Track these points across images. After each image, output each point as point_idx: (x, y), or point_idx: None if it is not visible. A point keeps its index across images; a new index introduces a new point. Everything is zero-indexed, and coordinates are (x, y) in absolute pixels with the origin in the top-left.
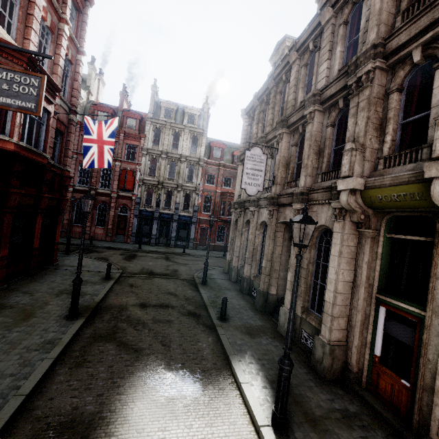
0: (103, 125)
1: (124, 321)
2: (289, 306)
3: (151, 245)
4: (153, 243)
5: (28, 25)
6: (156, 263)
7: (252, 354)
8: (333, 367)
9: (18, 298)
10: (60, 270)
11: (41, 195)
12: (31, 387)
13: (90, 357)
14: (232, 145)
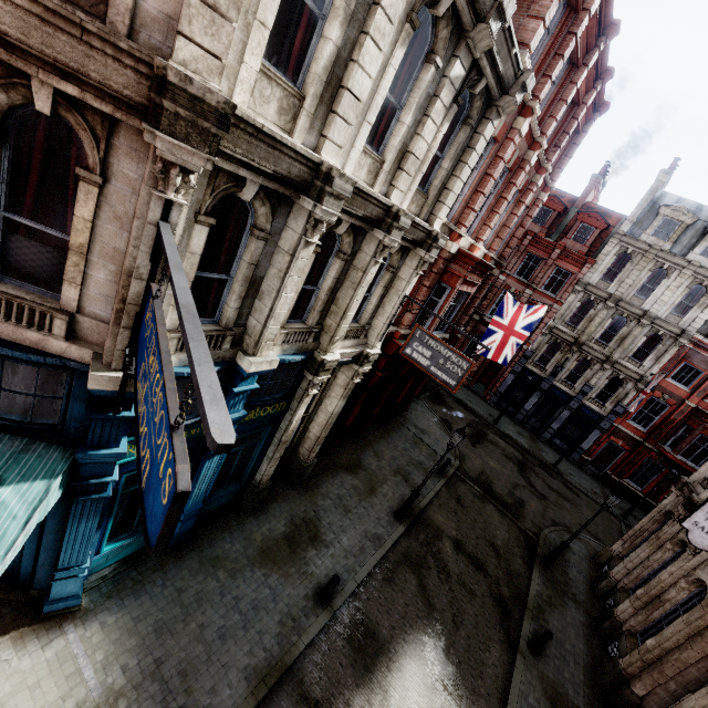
0: (523, 311)
1: (433, 555)
2: None
3: (514, 420)
4: (518, 420)
5: (495, 209)
6: (503, 471)
7: None
8: None
9: (370, 459)
10: (405, 429)
11: None
12: (362, 579)
13: (397, 579)
14: None
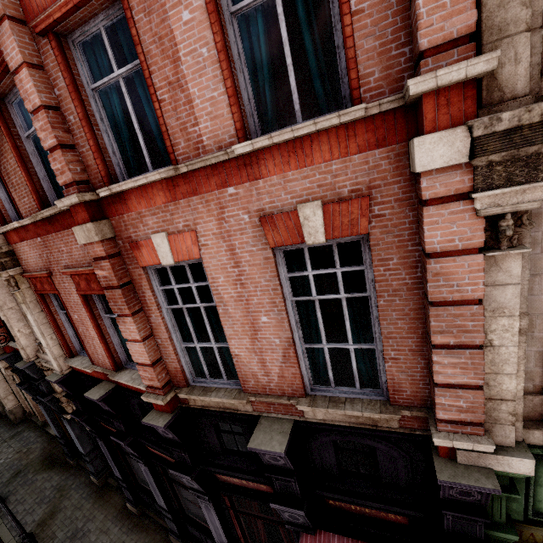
0: None
1: None
2: None
3: None
4: None
5: None
6: None
7: None
8: (17, 417)
9: None
10: None
11: None
12: None
13: None
14: None
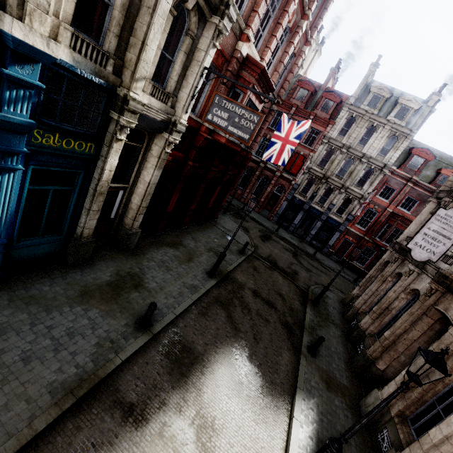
0: (295, 126)
1: (238, 299)
2: (385, 396)
3: (288, 231)
4: (290, 231)
5: (273, 33)
6: (283, 255)
7: (318, 404)
8: None
9: (189, 241)
10: (216, 228)
11: (227, 171)
12: (180, 312)
13: (210, 313)
14: (447, 158)
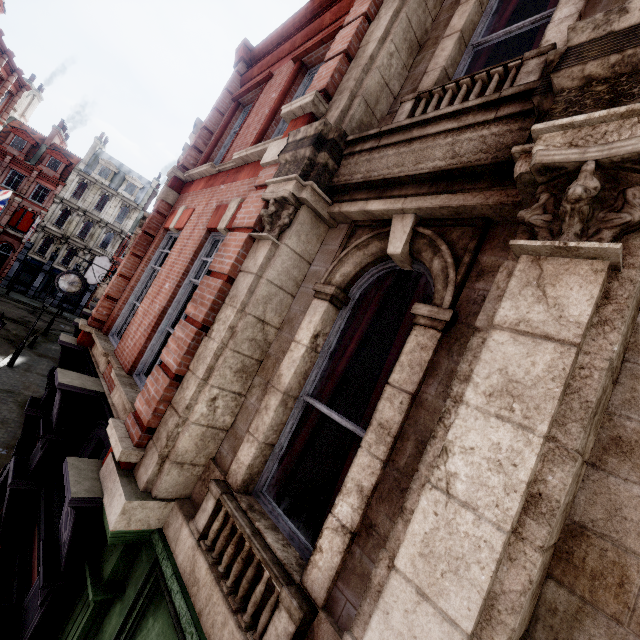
0: None
1: None
2: None
3: (28, 296)
4: (31, 296)
5: None
6: (14, 311)
7: (28, 358)
8: None
9: None
10: None
11: None
12: None
13: None
14: None
